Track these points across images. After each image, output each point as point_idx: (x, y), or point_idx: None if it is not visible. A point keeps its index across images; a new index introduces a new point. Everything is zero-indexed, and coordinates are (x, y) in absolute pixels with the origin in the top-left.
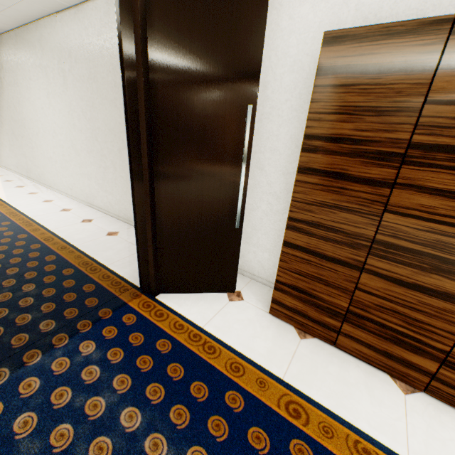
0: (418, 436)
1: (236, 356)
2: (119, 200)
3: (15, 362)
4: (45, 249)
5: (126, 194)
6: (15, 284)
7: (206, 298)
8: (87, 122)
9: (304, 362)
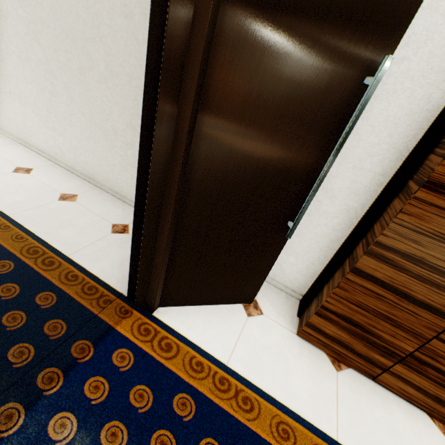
0: None
1: (279, 411)
2: (75, 146)
3: None
4: None
5: (88, 141)
6: None
7: (219, 312)
8: (17, 4)
9: (350, 408)
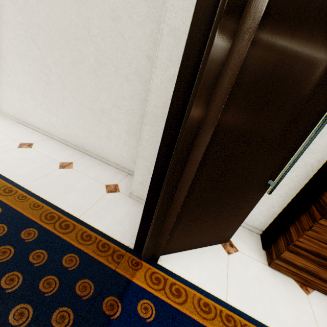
0: None
1: None
2: (66, 123)
3: None
4: None
5: (78, 118)
6: None
7: (206, 254)
8: (16, 12)
9: None
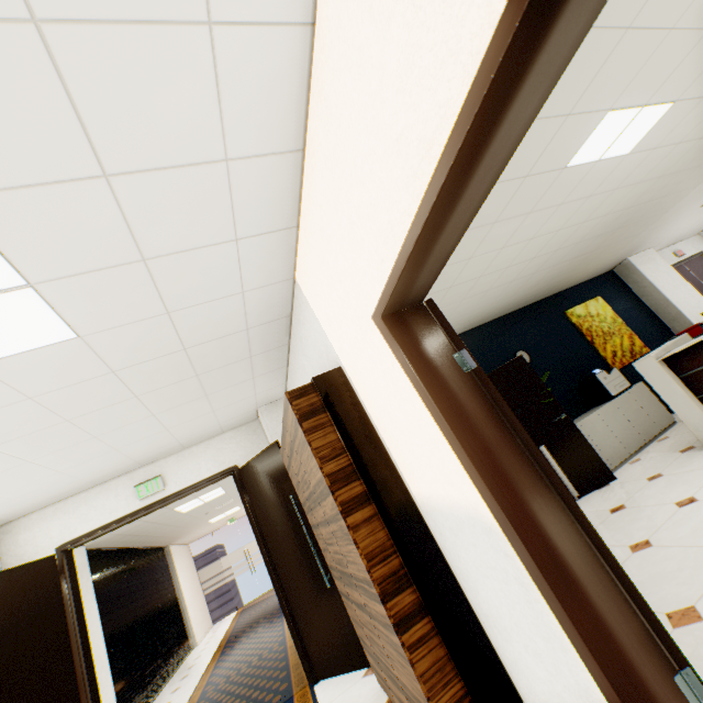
0: None
1: None
2: None
3: None
4: (284, 656)
5: None
6: (251, 692)
7: (347, 677)
8: None
9: None
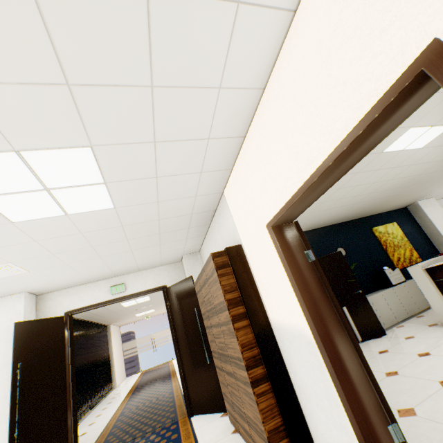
0: None
1: (194, 440)
2: None
3: (133, 440)
4: (172, 400)
5: None
6: (152, 415)
7: (211, 416)
8: None
9: None
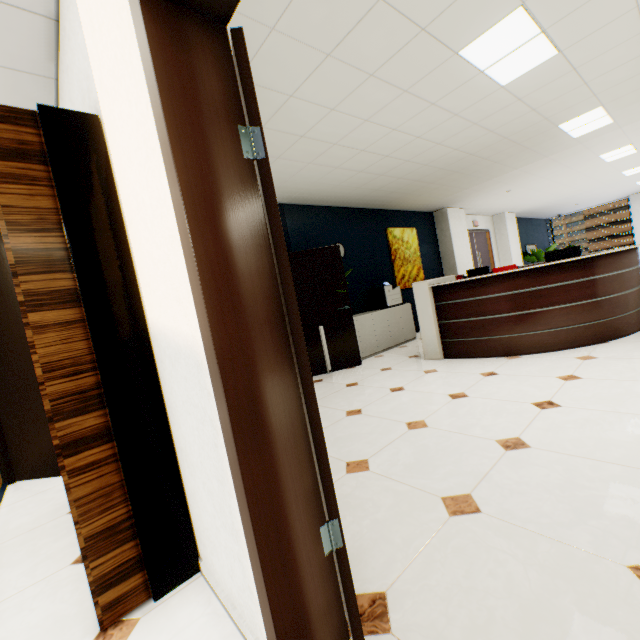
0: (9, 603)
1: None
2: None
3: None
4: None
5: None
6: None
7: (50, 481)
8: None
9: (31, 535)
